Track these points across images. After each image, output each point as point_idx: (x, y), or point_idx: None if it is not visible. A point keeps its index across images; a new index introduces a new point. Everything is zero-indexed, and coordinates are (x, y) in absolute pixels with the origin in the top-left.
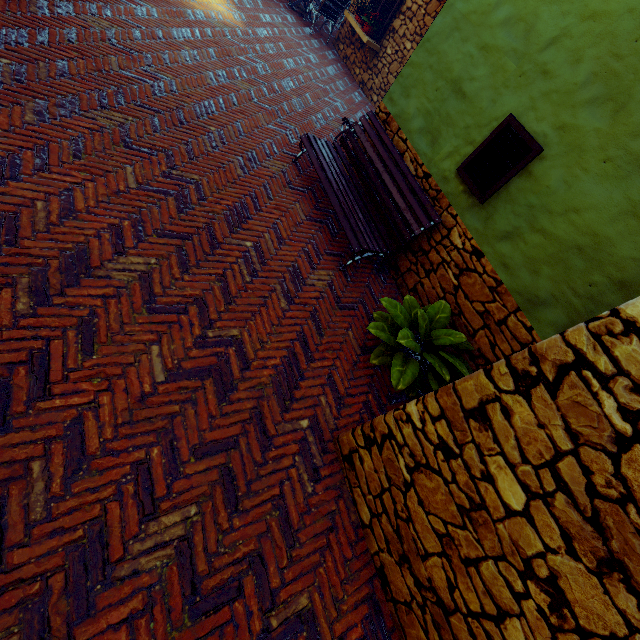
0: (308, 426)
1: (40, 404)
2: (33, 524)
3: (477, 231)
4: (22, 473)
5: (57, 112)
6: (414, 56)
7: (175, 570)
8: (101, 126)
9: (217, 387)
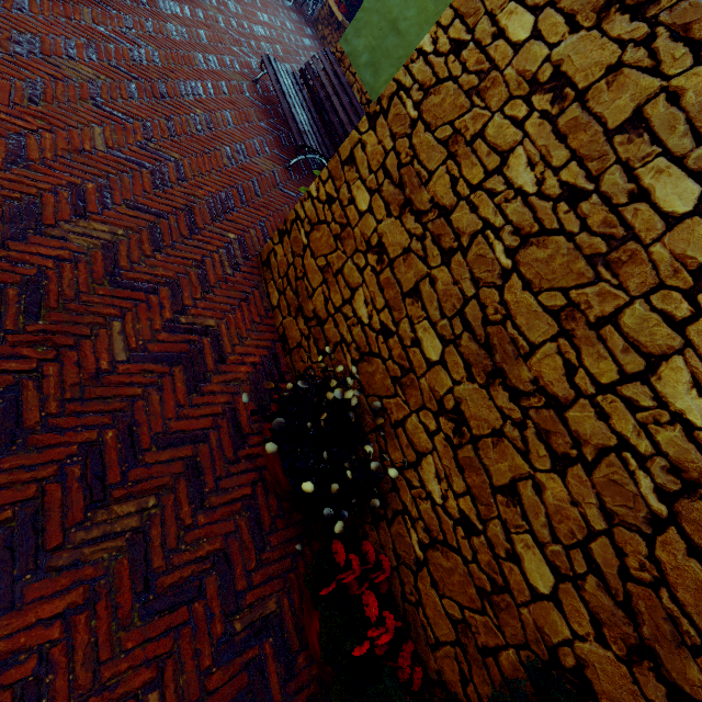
0: (235, 239)
1: None
2: None
3: None
4: None
5: None
6: (366, 3)
7: (100, 255)
8: None
9: (153, 178)
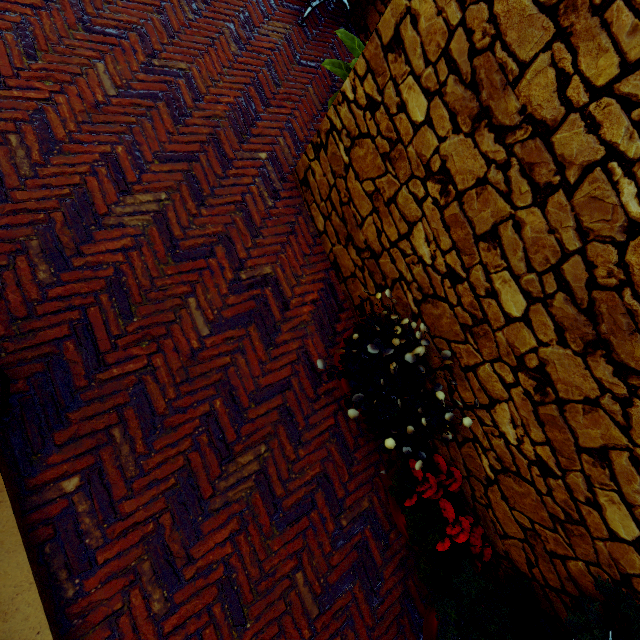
0: (267, 159)
1: None
2: (25, 178)
3: None
4: (2, 142)
5: None
6: None
7: (155, 231)
8: None
9: (171, 111)
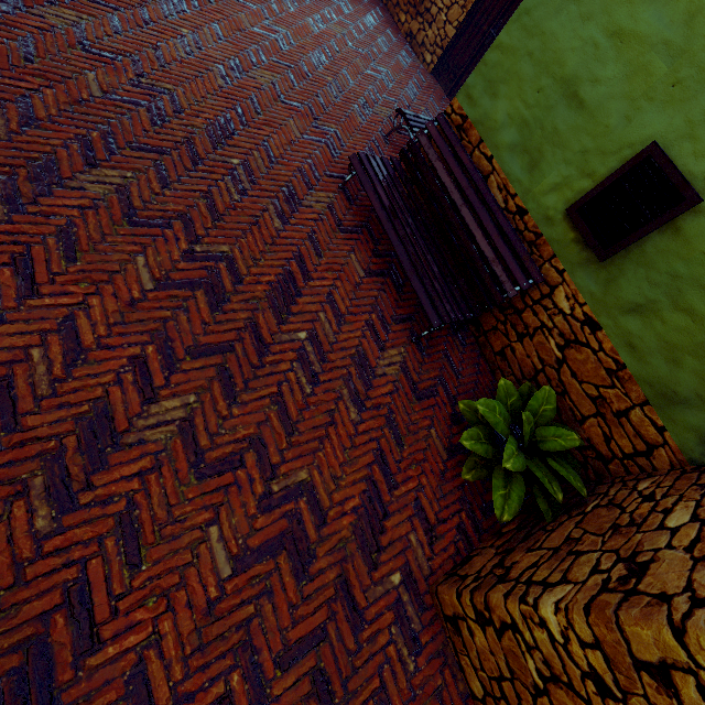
0: (400, 581)
1: (90, 660)
2: None
3: (593, 296)
4: None
5: (31, 190)
6: (504, 35)
7: None
8: (93, 198)
9: (293, 562)
